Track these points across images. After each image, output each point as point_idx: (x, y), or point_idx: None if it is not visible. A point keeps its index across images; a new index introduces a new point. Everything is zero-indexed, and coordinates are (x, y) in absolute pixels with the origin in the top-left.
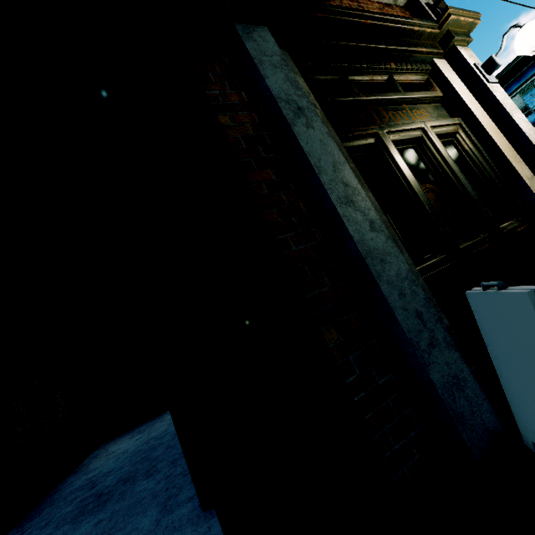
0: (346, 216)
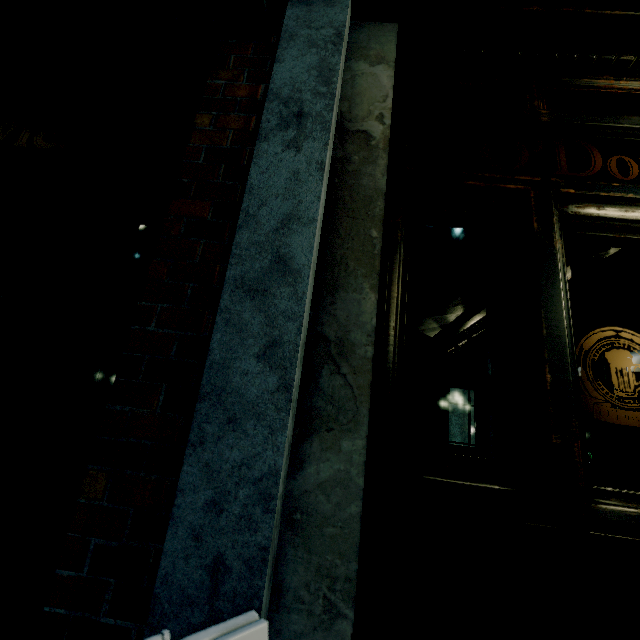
0: (230, 311)
